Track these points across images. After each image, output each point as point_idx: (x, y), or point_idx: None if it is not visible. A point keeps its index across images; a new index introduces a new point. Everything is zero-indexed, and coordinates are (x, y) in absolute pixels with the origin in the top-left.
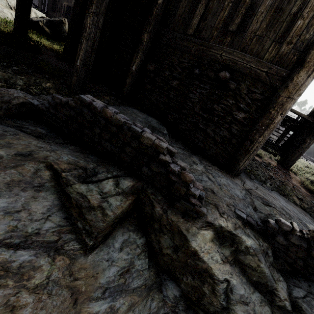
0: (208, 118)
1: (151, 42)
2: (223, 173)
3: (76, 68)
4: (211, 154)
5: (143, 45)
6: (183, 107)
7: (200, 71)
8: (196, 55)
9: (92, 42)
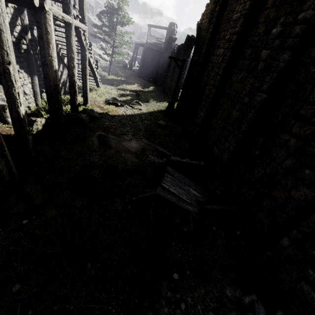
0: None
1: None
2: None
3: None
4: None
5: None
6: None
7: None
8: None
9: None
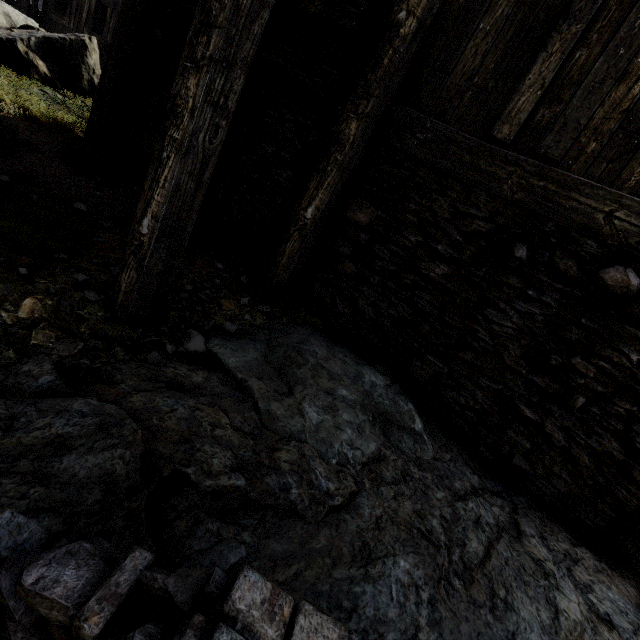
0: (550, 390)
1: (366, 144)
2: (619, 583)
3: (136, 243)
4: (556, 494)
5: (345, 152)
6: (464, 342)
7: (528, 251)
8: (519, 203)
9: (202, 161)
